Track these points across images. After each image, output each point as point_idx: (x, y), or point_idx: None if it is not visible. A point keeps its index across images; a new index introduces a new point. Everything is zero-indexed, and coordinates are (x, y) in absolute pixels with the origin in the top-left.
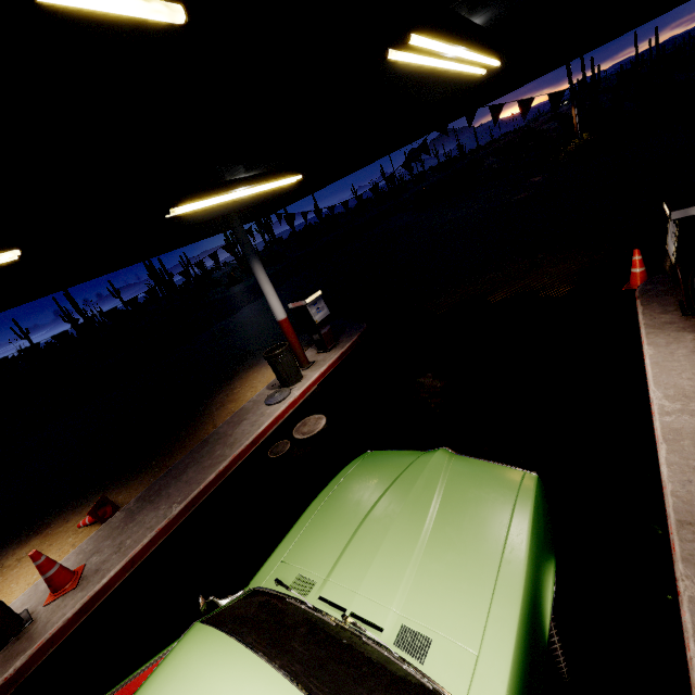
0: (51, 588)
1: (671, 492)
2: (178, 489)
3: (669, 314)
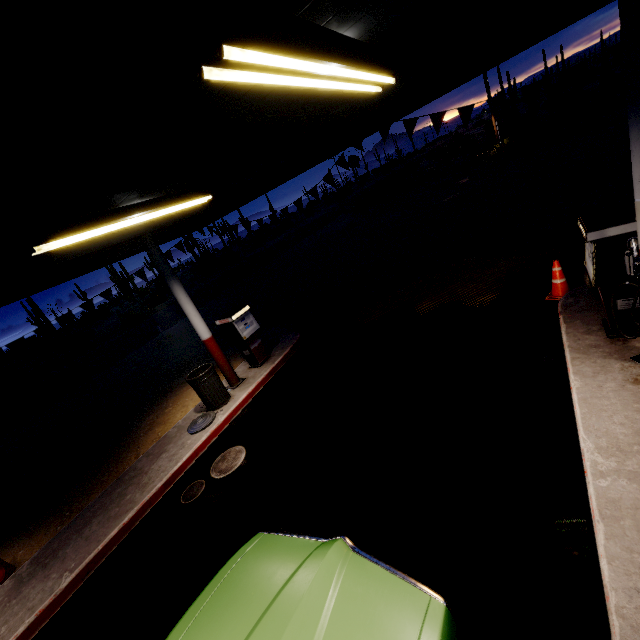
0: None
1: (616, 608)
2: (76, 548)
3: (593, 335)
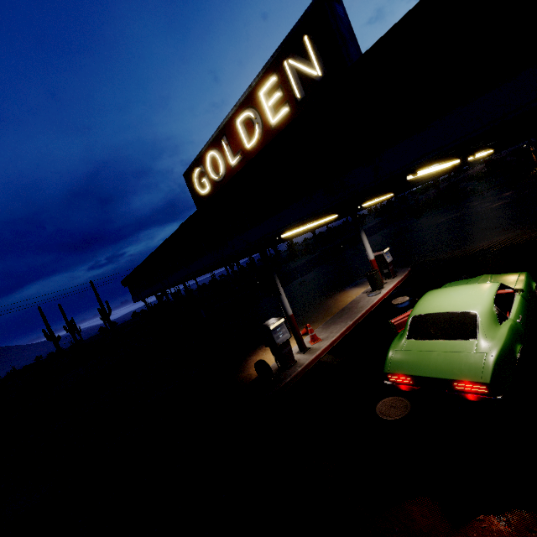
0: (313, 339)
1: None
2: (344, 319)
3: None
